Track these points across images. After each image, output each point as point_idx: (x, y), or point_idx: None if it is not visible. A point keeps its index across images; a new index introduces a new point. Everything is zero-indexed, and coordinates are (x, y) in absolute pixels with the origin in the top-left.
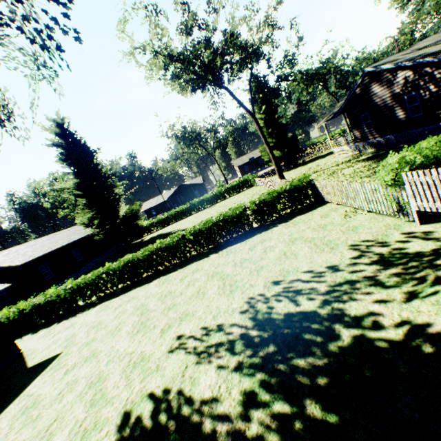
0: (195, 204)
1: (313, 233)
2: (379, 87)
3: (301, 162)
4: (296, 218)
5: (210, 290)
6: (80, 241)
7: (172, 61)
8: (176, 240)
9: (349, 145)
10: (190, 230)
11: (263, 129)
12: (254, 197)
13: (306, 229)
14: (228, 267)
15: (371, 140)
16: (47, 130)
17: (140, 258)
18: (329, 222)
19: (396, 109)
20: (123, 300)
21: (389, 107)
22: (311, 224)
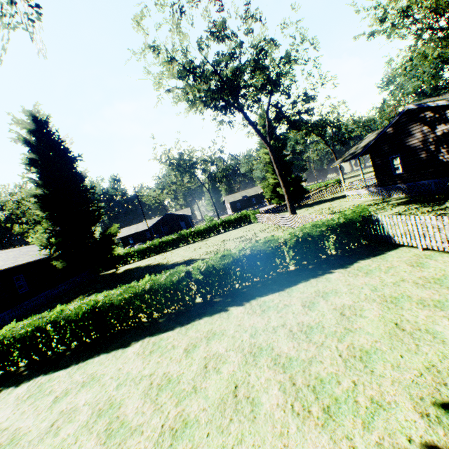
0: (184, 236)
1: (425, 290)
2: (419, 127)
3: (303, 204)
4: (359, 263)
5: (264, 394)
6: (30, 265)
7: (187, 72)
8: (177, 278)
9: (368, 188)
10: (200, 265)
11: (268, 165)
12: (261, 233)
13: (401, 283)
14: (279, 337)
15: (401, 185)
16: (18, 123)
17: (116, 302)
18: (442, 276)
19: (440, 151)
20: (73, 379)
21: (431, 149)
22: (402, 276)
